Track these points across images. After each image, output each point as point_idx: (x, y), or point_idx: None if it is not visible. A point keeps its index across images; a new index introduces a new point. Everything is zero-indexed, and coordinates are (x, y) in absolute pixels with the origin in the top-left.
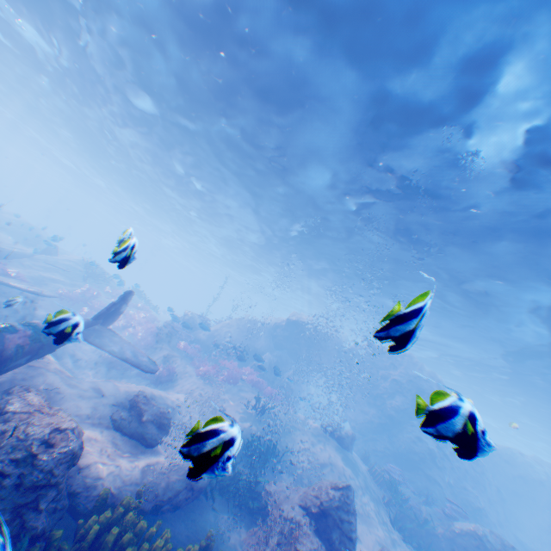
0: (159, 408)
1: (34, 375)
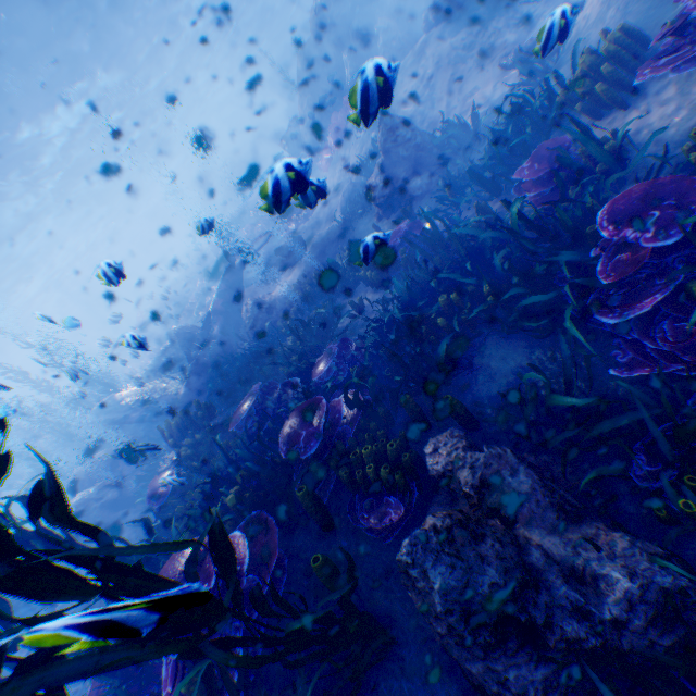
0: (287, 243)
1: None
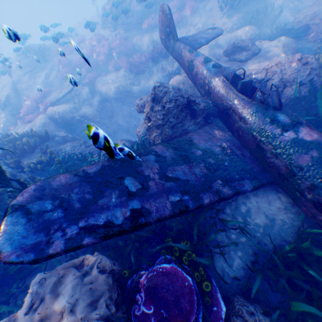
0: (247, 40)
1: None
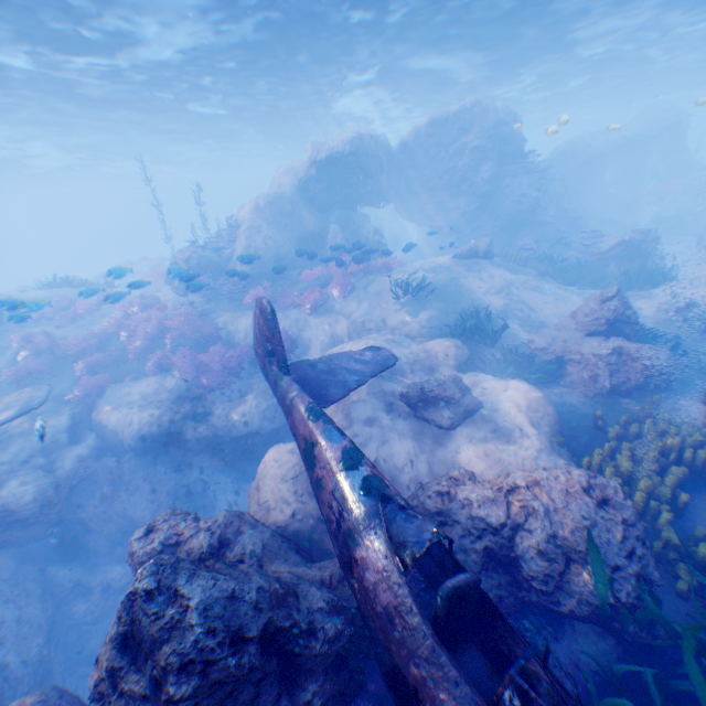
0: (449, 380)
1: None
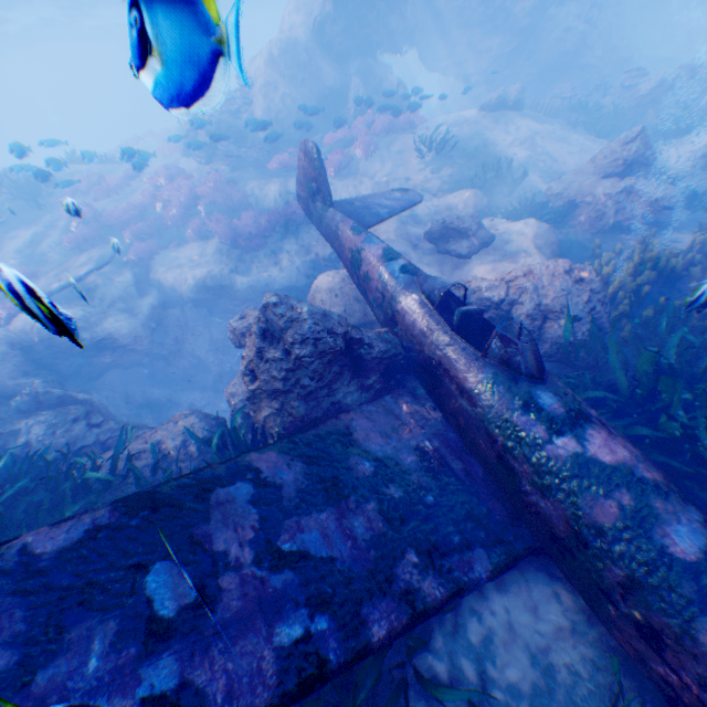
0: (468, 217)
1: None
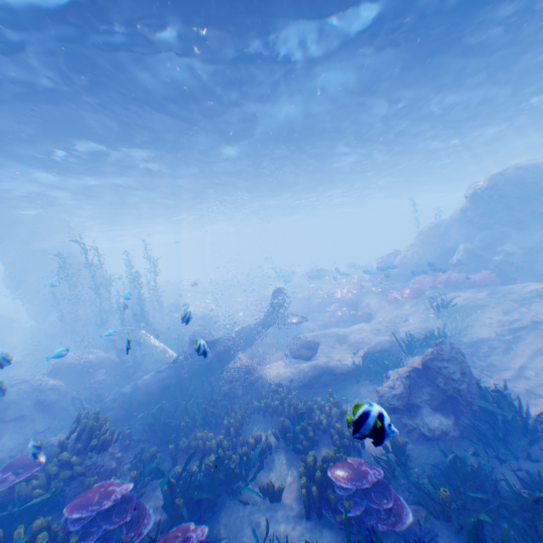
0: (306, 340)
1: (255, 347)
